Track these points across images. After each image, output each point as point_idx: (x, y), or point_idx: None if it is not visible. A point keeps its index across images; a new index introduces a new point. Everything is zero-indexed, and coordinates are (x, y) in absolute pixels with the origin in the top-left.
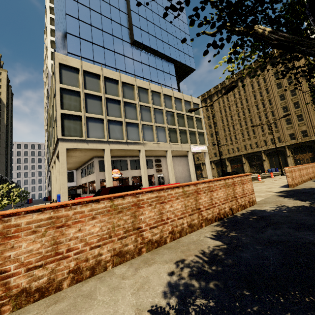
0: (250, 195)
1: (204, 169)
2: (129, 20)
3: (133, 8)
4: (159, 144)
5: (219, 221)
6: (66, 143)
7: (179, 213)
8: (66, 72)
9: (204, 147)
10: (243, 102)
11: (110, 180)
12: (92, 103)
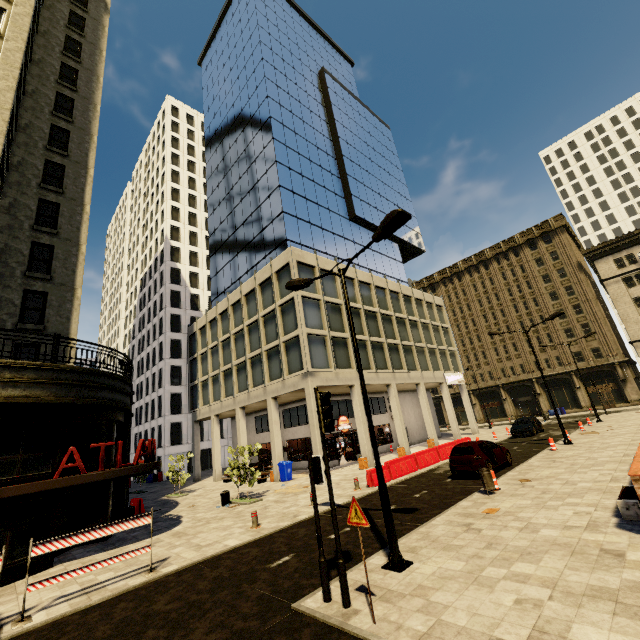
0: None
1: None
2: (344, 187)
3: (348, 171)
4: (410, 373)
5: None
6: (315, 378)
7: None
8: (302, 272)
9: (459, 375)
10: (491, 299)
11: (367, 436)
12: (332, 315)
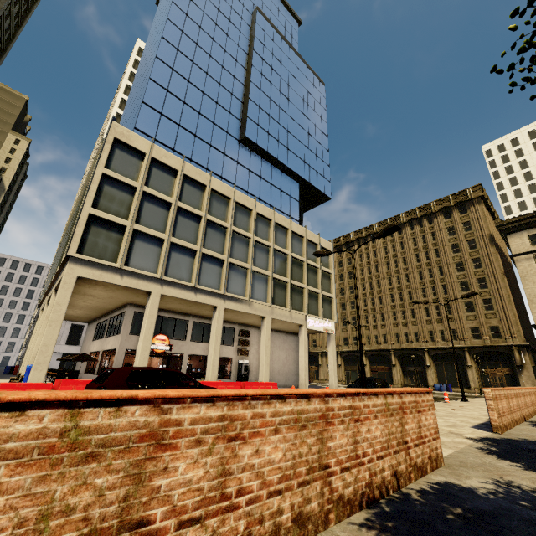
0: (432, 441)
1: (324, 363)
2: (244, 110)
3: (252, 97)
4: (253, 303)
5: (369, 507)
6: (80, 267)
7: (274, 477)
8: (122, 154)
9: (329, 323)
10: (399, 263)
11: (145, 354)
12: (152, 210)
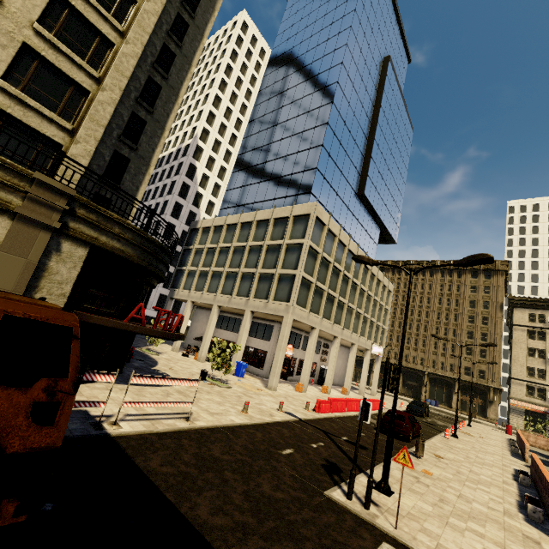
0: None
1: None
2: (364, 166)
3: (373, 155)
4: (352, 334)
5: None
6: (294, 312)
7: None
8: (316, 226)
9: (381, 349)
10: (424, 300)
11: (309, 369)
12: (322, 269)
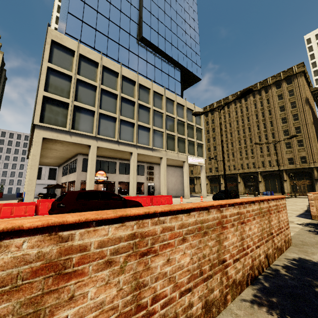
0: (285, 230)
1: (198, 183)
2: (140, 16)
3: (145, 5)
4: (154, 149)
5: (252, 284)
6: (43, 131)
7: (184, 279)
8: (59, 52)
9: (201, 159)
10: (244, 120)
11: (91, 183)
12: (84, 92)
